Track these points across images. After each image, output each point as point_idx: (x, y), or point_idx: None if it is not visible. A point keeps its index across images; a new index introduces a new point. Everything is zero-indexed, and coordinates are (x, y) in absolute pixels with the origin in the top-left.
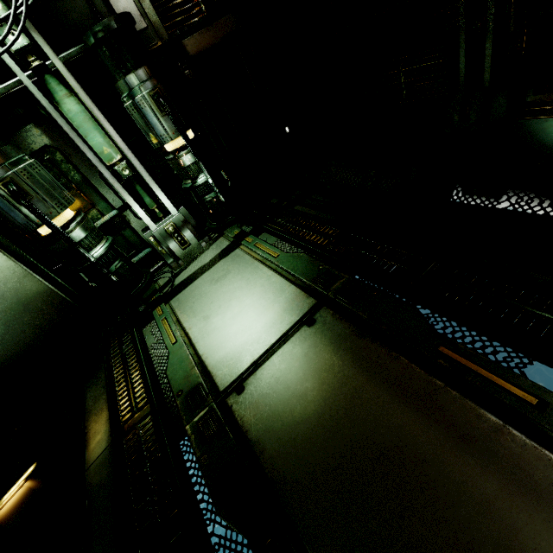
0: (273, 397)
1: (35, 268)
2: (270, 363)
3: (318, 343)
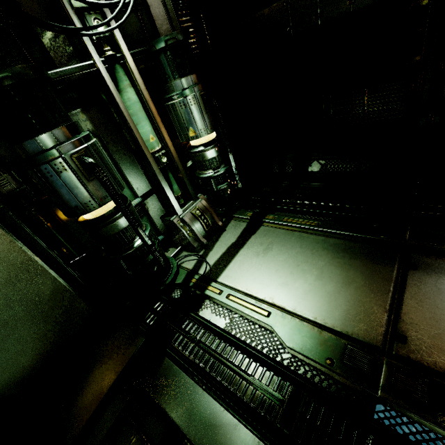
0: None
1: (53, 262)
2: (408, 307)
3: (440, 280)
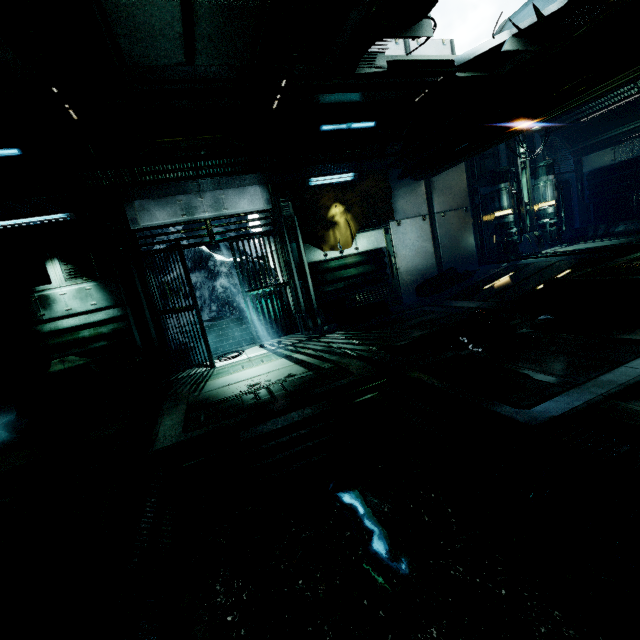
0: None
1: (476, 232)
2: (639, 240)
3: None
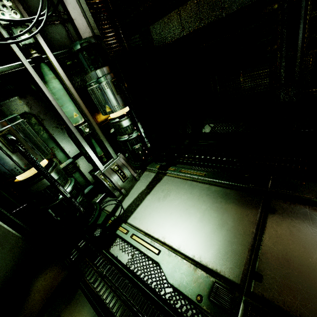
0: (296, 275)
1: None
2: (265, 247)
3: (292, 223)
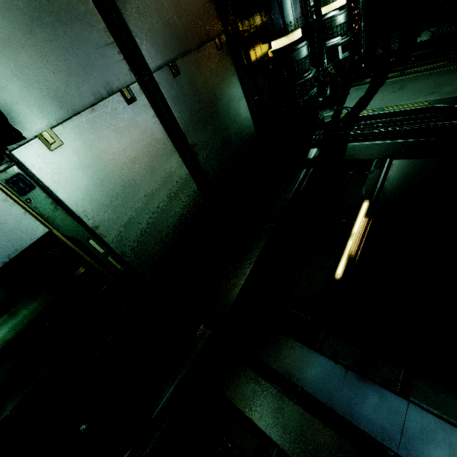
0: None
1: (247, 93)
2: None
3: None
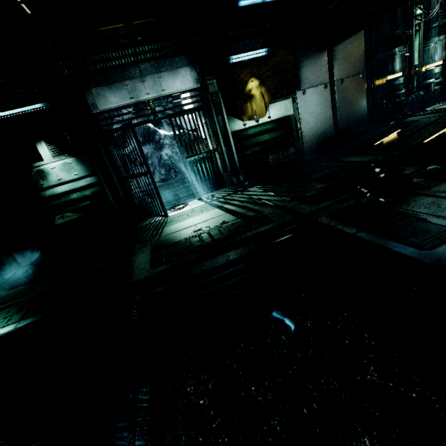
0: None
1: (368, 96)
2: None
3: None
